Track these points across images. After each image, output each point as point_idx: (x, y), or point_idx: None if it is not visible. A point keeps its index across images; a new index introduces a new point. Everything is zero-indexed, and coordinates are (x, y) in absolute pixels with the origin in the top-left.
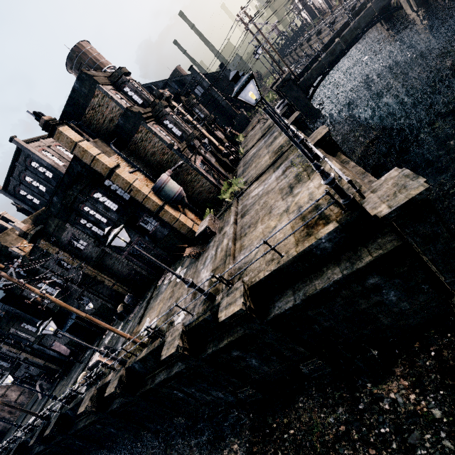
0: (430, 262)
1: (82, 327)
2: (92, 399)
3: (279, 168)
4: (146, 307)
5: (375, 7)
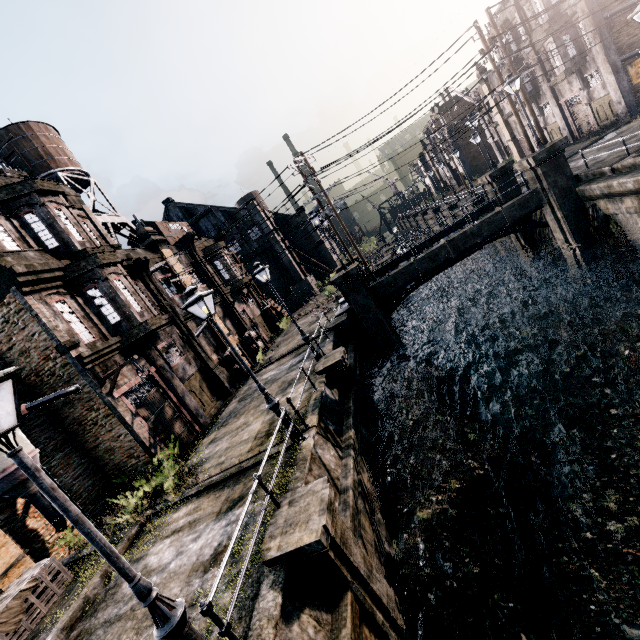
0: None
1: None
2: None
3: (228, 515)
4: None
5: (506, 214)
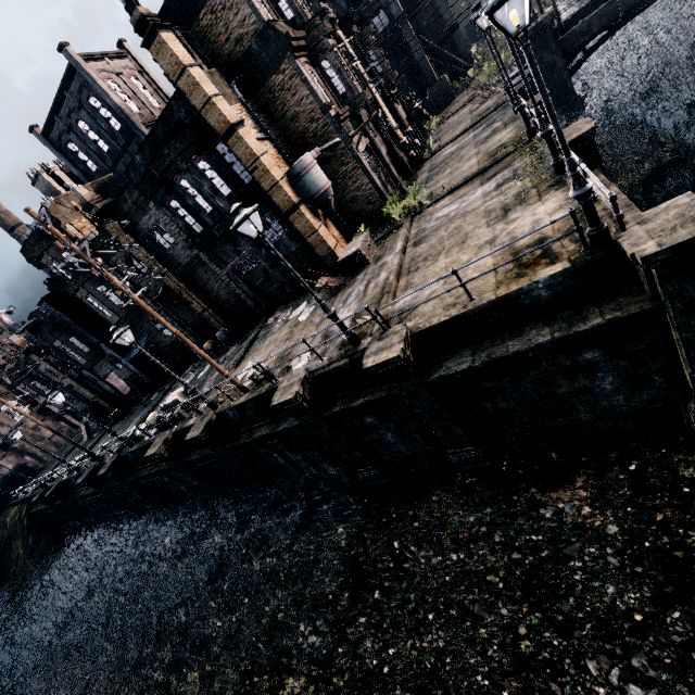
0: (681, 343)
1: (149, 361)
2: (166, 443)
3: (492, 179)
4: (247, 348)
5: None
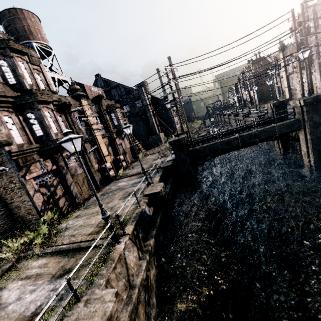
0: None
1: None
2: None
3: (56, 281)
4: None
5: (277, 129)
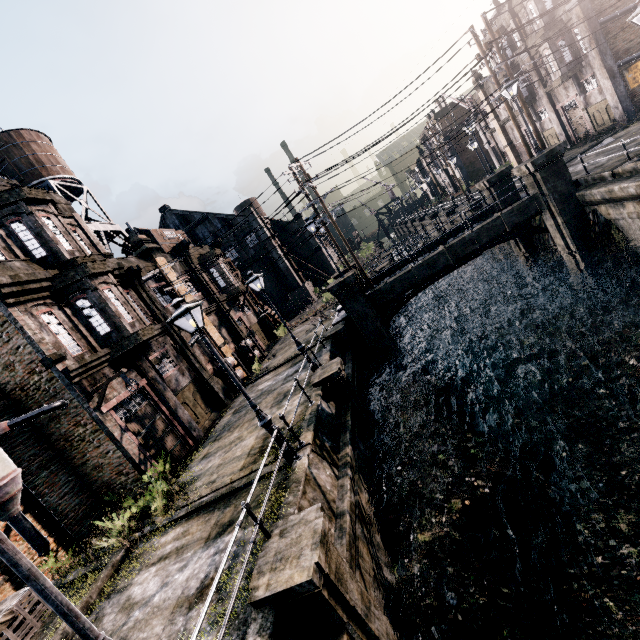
0: None
1: None
2: None
3: (217, 542)
4: None
5: (505, 220)
